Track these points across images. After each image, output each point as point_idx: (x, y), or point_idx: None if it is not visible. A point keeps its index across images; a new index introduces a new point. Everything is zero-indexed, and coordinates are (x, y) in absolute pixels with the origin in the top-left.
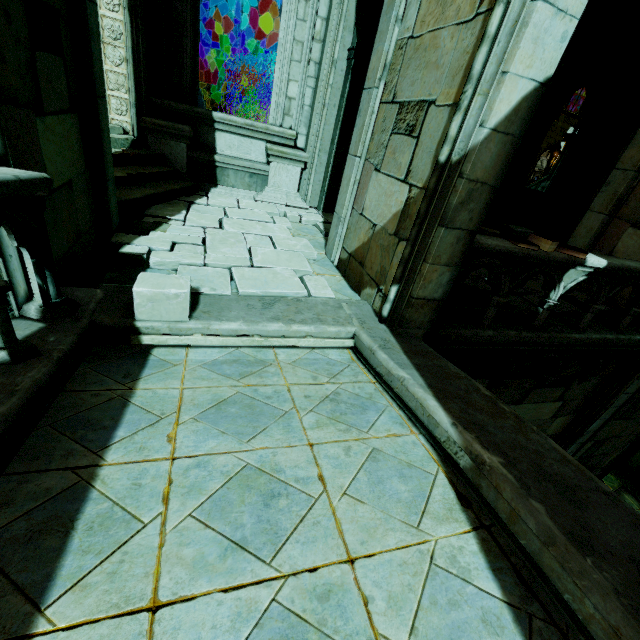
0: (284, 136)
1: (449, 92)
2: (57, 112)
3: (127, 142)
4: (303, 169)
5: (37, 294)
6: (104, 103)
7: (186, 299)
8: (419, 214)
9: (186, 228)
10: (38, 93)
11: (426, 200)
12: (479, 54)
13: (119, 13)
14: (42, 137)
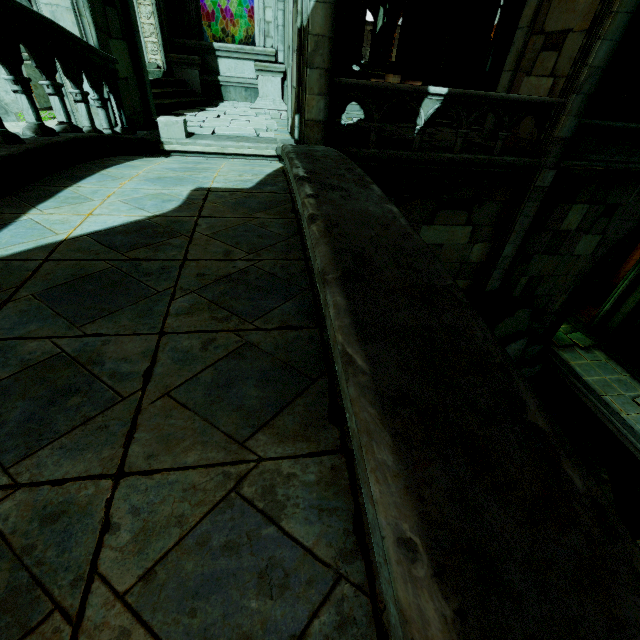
0: (266, 54)
1: None
2: (117, 39)
3: (160, 73)
4: (284, 80)
5: (119, 121)
6: (139, 36)
7: (182, 125)
8: (297, 64)
9: (195, 117)
10: (108, 27)
11: (297, 54)
12: None
13: None
14: (112, 50)
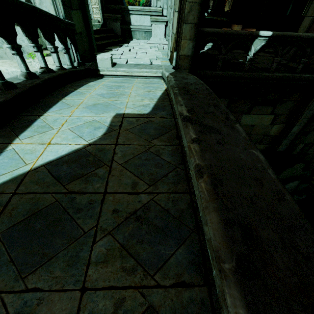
0: (157, 11)
1: None
2: (75, 9)
3: (100, 25)
4: (166, 26)
5: (76, 59)
6: (88, 6)
7: (110, 60)
8: (177, 21)
9: (117, 51)
10: (71, 3)
11: (178, 14)
12: None
13: None
14: (73, 17)
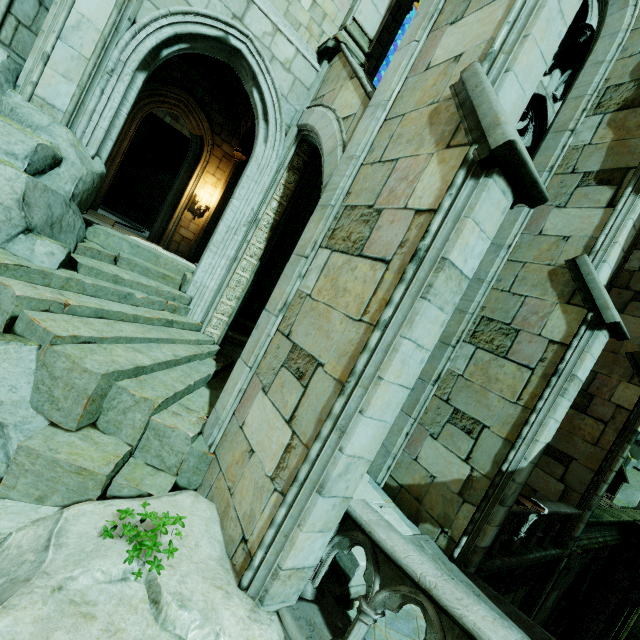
0: None
1: (501, 430)
2: None
3: (216, 351)
4: None
5: (319, 579)
6: None
7: None
8: (488, 495)
9: None
10: None
11: (493, 488)
12: (525, 428)
13: (248, 273)
14: None
